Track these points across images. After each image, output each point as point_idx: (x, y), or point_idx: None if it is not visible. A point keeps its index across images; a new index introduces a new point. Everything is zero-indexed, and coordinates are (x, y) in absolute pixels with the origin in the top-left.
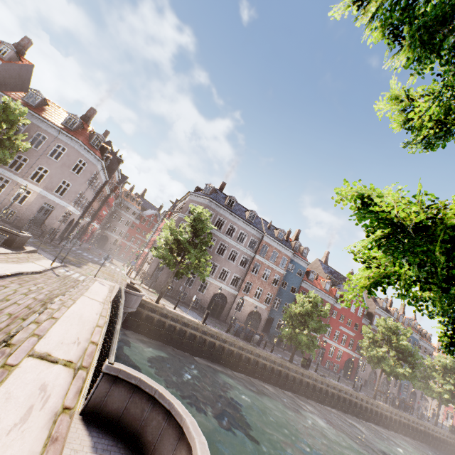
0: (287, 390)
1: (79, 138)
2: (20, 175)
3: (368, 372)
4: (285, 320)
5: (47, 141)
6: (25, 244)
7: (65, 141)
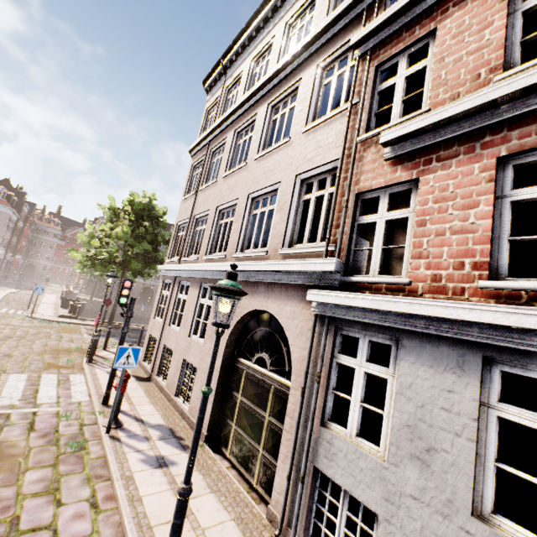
0: None
1: None
2: None
3: None
4: None
5: None
6: None
7: None
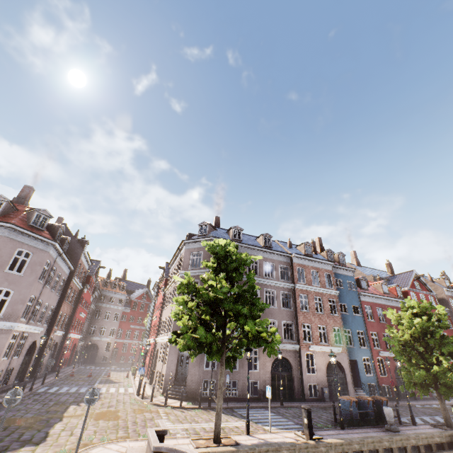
0: None
1: (9, 221)
2: None
3: None
4: (402, 358)
5: None
6: None
7: None
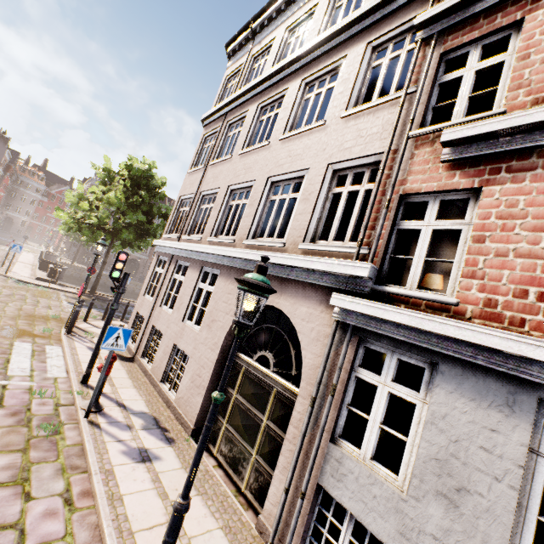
0: None
1: None
2: None
3: None
4: None
5: None
6: None
7: None
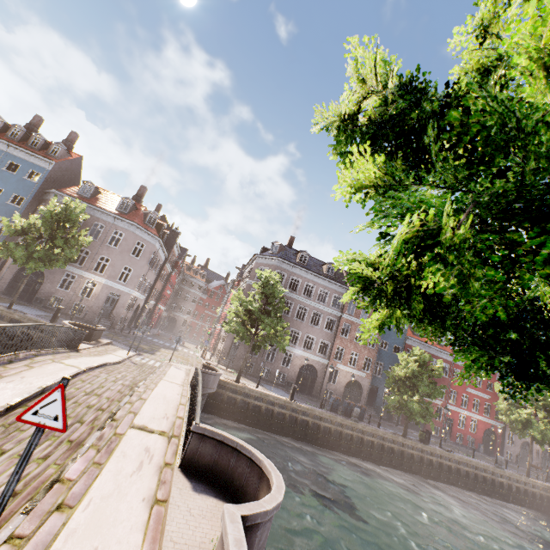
0: (405, 471)
1: (134, 220)
2: (84, 268)
3: (519, 444)
4: (388, 386)
5: (104, 229)
6: (100, 337)
7: (122, 226)
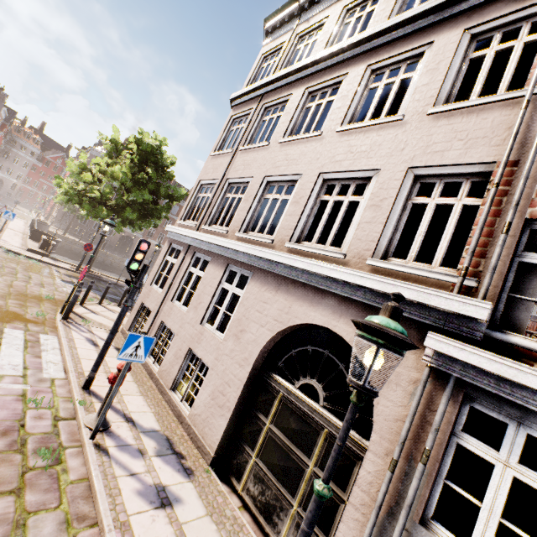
0: None
1: None
2: None
3: None
4: None
5: None
6: None
7: None
